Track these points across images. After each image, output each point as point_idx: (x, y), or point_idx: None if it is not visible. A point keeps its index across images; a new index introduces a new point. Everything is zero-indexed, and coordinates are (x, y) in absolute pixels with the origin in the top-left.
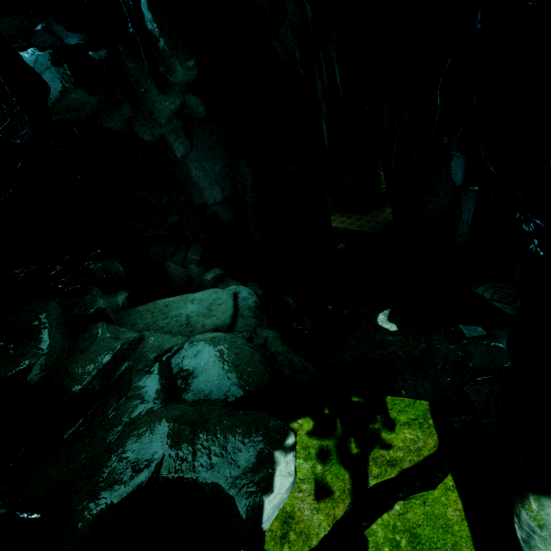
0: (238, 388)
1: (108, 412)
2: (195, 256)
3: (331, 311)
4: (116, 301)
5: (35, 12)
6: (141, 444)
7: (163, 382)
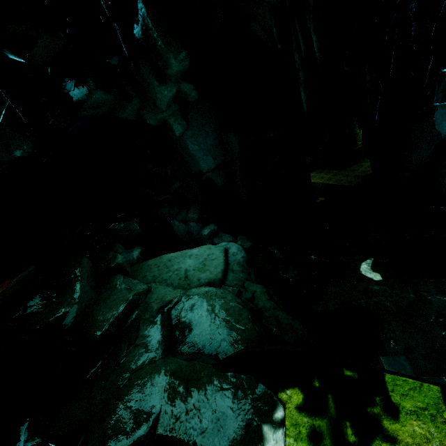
0: (227, 345)
1: (120, 358)
2: (194, 215)
3: (314, 260)
4: (132, 256)
5: (64, 35)
6: (142, 395)
7: (163, 333)
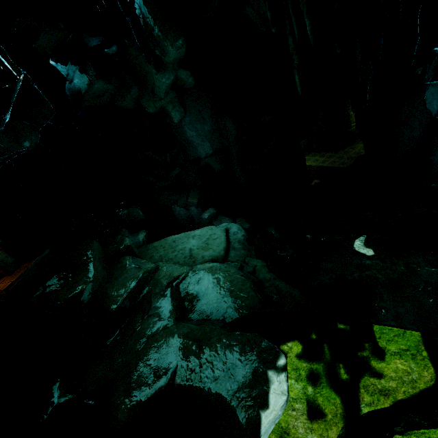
0: (233, 311)
1: (136, 326)
2: (193, 199)
3: (310, 239)
4: (138, 239)
5: (65, 26)
6: (160, 354)
7: (174, 304)
